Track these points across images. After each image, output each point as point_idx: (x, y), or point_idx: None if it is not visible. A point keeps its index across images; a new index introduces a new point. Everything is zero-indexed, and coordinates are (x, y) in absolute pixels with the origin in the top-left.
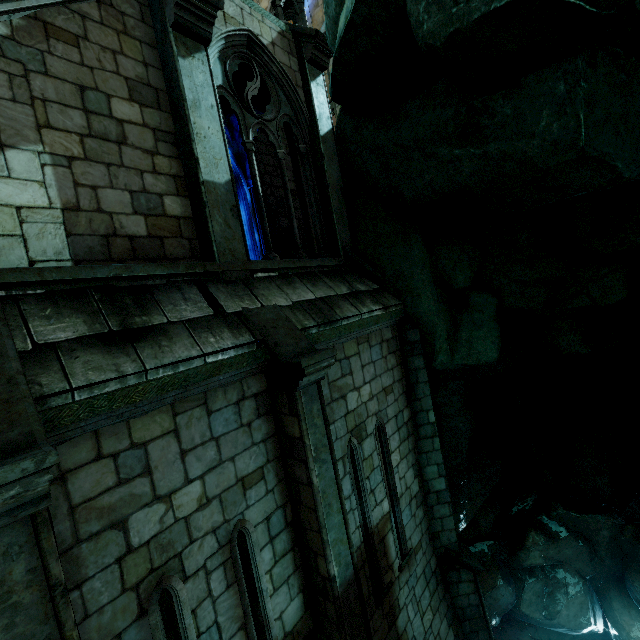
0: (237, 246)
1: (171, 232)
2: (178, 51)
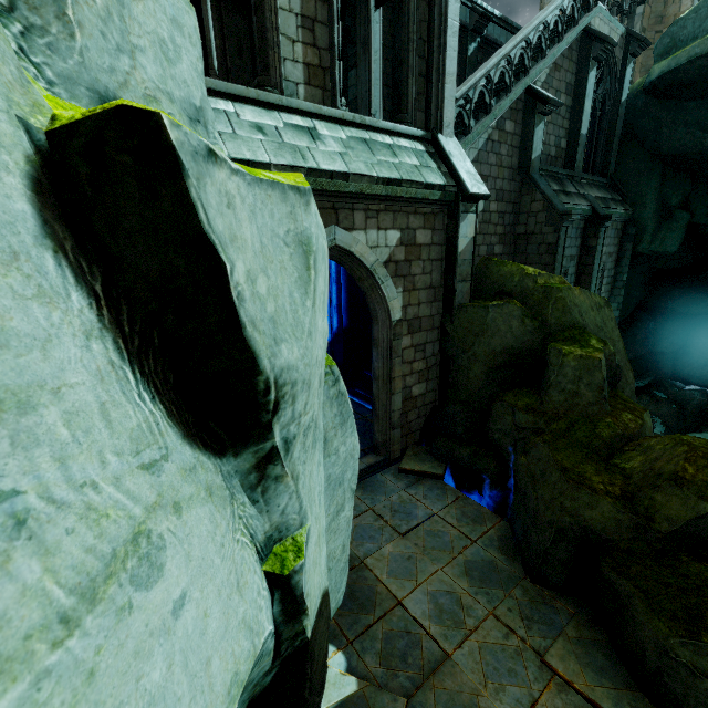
0: (580, 166)
1: (559, 156)
2: (590, 69)
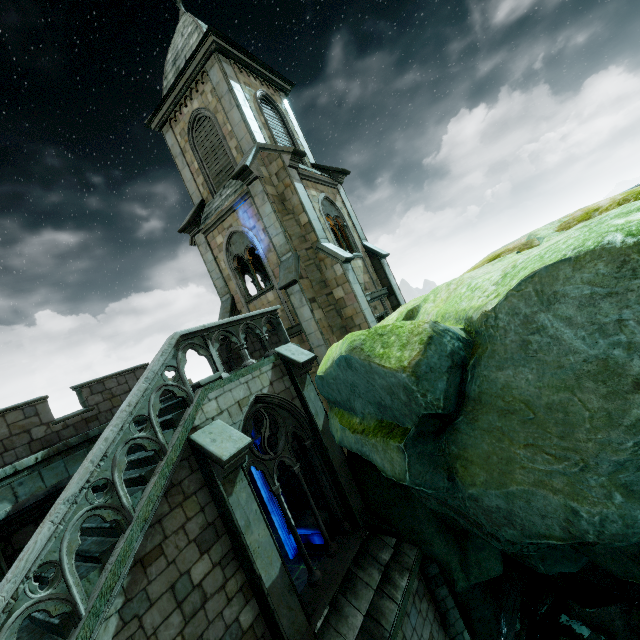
0: (300, 620)
1: None
2: (227, 493)
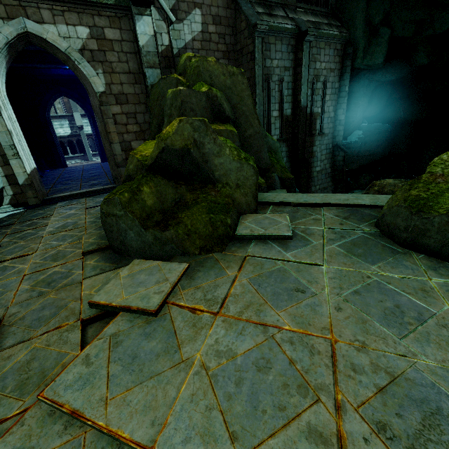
0: None
1: None
2: None
